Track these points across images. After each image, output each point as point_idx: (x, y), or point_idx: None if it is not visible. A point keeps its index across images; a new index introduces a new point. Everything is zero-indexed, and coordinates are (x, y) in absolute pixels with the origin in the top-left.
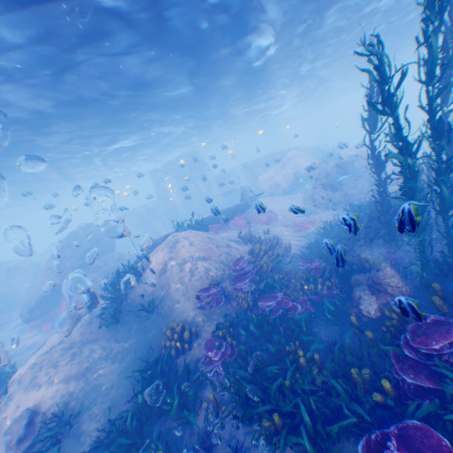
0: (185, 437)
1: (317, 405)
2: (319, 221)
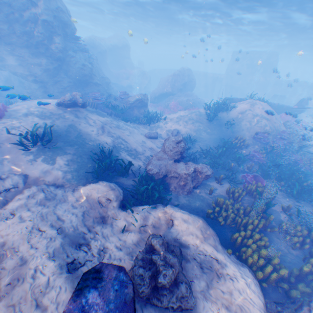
0: (234, 168)
1: (299, 189)
2: None
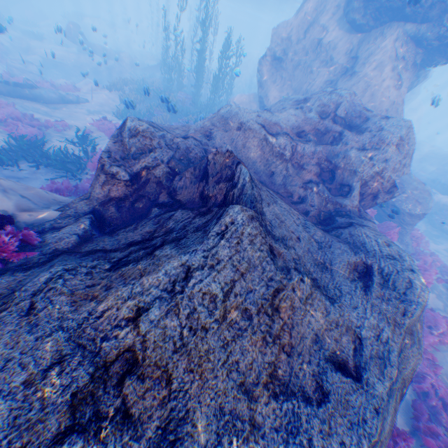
0: None
1: None
2: None
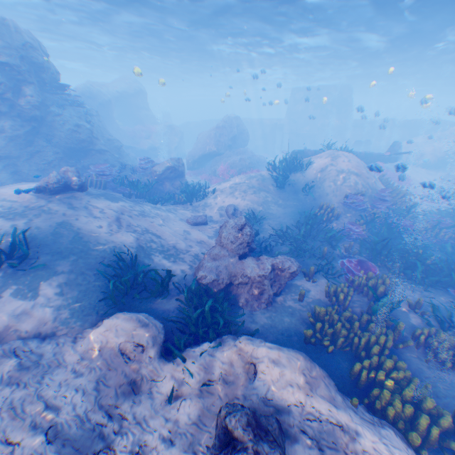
0: (327, 253)
1: (424, 271)
2: (452, 203)
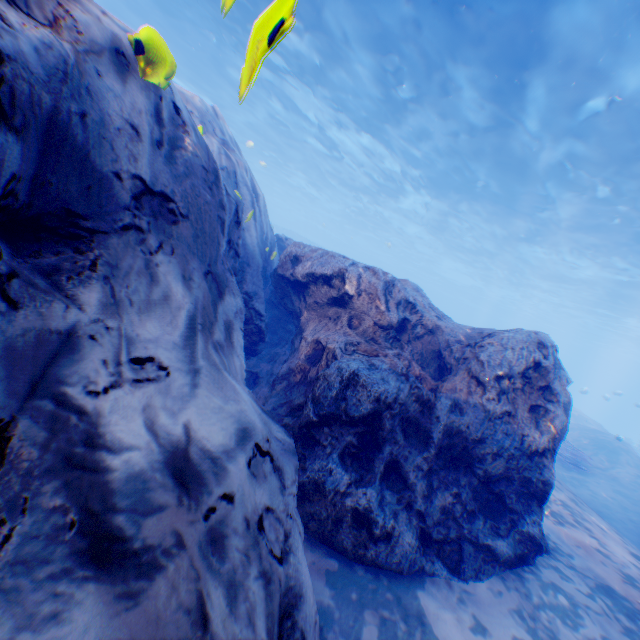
0: None
1: None
2: None
